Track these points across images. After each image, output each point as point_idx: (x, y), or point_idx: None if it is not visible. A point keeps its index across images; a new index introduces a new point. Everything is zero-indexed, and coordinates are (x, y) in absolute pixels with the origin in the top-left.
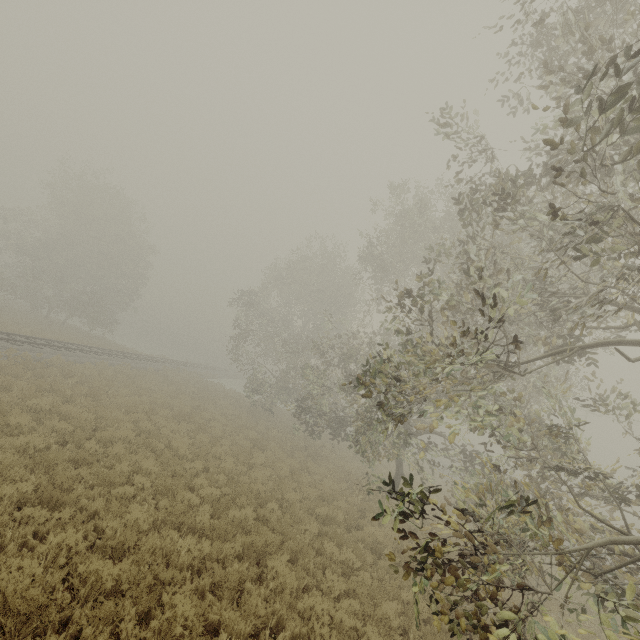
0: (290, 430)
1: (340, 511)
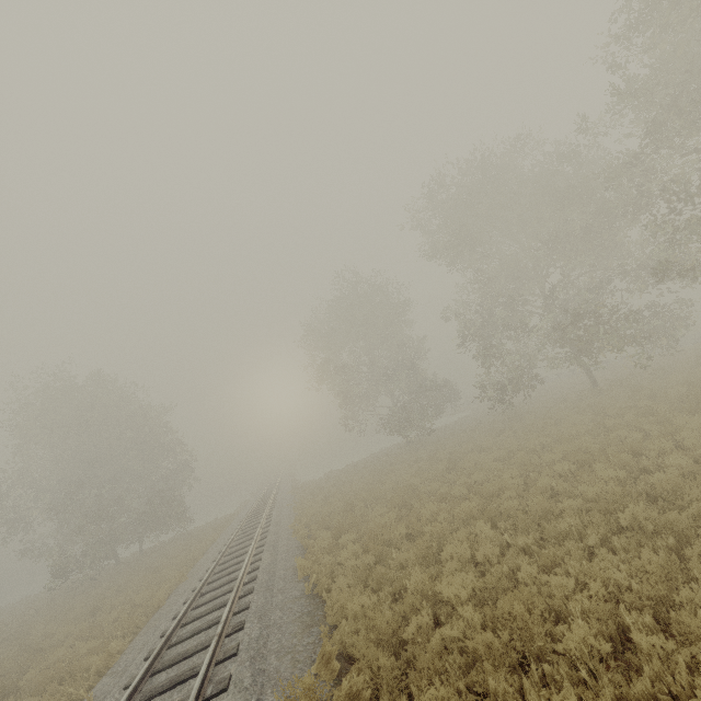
0: (464, 430)
1: (648, 387)
